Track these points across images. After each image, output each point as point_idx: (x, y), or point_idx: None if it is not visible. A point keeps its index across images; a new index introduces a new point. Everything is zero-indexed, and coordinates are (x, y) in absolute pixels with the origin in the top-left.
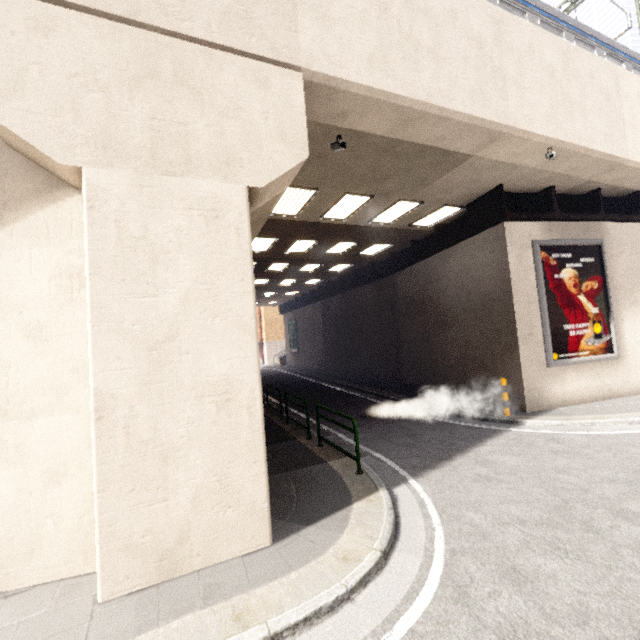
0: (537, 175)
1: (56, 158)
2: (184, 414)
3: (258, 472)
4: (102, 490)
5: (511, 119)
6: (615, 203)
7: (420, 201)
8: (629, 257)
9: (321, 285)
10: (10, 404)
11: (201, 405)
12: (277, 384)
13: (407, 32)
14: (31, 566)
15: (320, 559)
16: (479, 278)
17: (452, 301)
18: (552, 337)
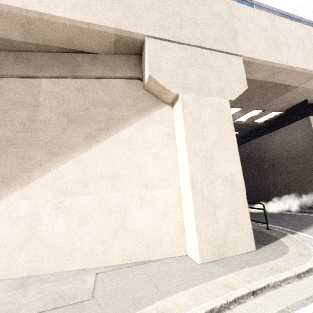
0: None
1: (172, 91)
2: (219, 188)
3: (247, 216)
4: (195, 216)
5: None
6: None
7: (263, 109)
8: None
9: None
10: (149, 183)
11: (224, 185)
12: None
13: (275, 39)
14: (159, 250)
15: (288, 254)
16: (295, 144)
17: (278, 156)
18: None
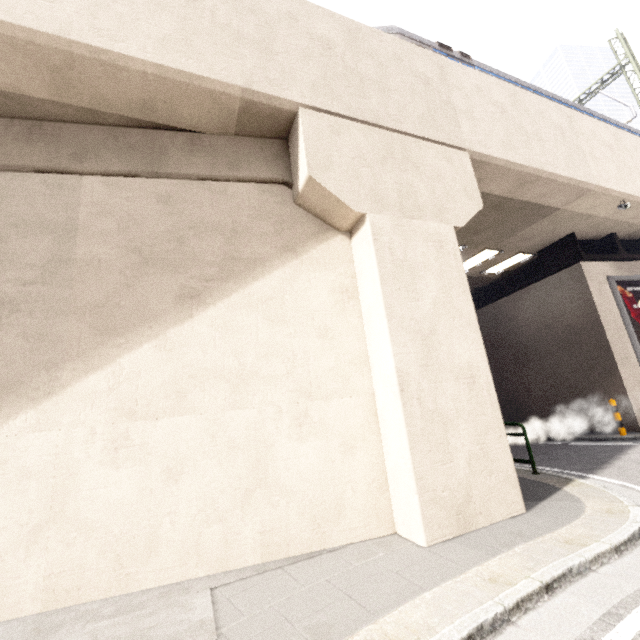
0: (604, 223)
1: (352, 208)
2: (449, 392)
3: (504, 445)
4: (412, 448)
5: (595, 180)
6: None
7: (500, 250)
8: None
9: None
10: (312, 387)
11: (458, 385)
12: None
13: (518, 125)
14: (339, 527)
15: (586, 514)
16: (560, 313)
17: (530, 337)
18: None
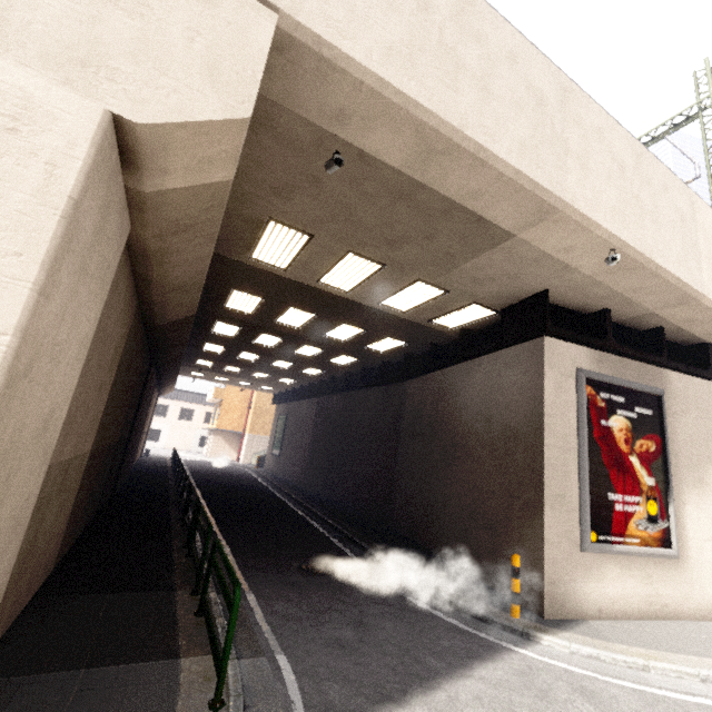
0: (592, 288)
1: None
2: None
3: None
4: None
5: (569, 195)
6: (678, 351)
7: (444, 289)
8: (694, 420)
9: (323, 378)
10: None
11: None
12: (232, 490)
13: (449, 45)
14: None
15: None
16: (504, 403)
17: (466, 427)
18: (591, 507)
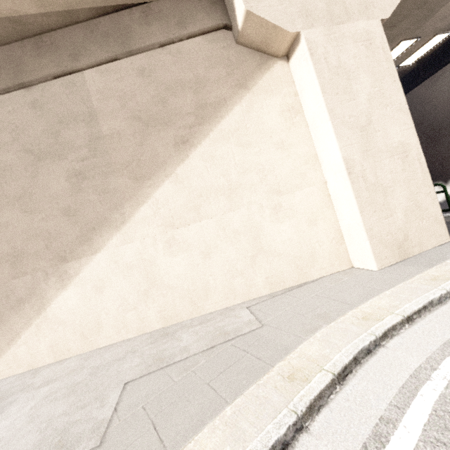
0: None
1: (288, 29)
2: (387, 167)
3: (433, 198)
4: (361, 212)
5: None
6: None
7: (417, 37)
8: None
9: None
10: (280, 187)
11: (393, 161)
12: None
13: None
14: (314, 269)
15: None
16: None
17: (445, 115)
18: None
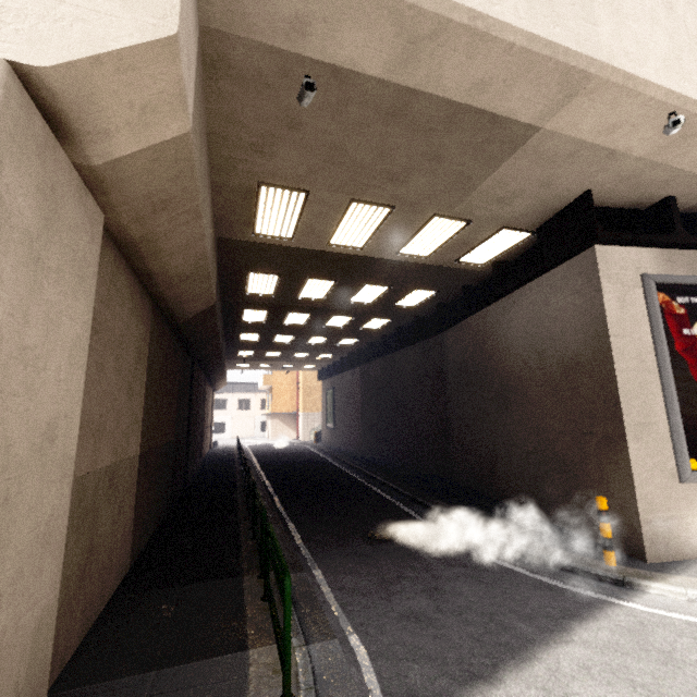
0: (647, 173)
1: None
2: None
3: None
4: None
5: (603, 52)
6: None
7: (466, 219)
8: None
9: (360, 347)
10: None
11: None
12: (294, 467)
13: None
14: None
15: None
16: (557, 333)
17: (518, 367)
18: (686, 431)
